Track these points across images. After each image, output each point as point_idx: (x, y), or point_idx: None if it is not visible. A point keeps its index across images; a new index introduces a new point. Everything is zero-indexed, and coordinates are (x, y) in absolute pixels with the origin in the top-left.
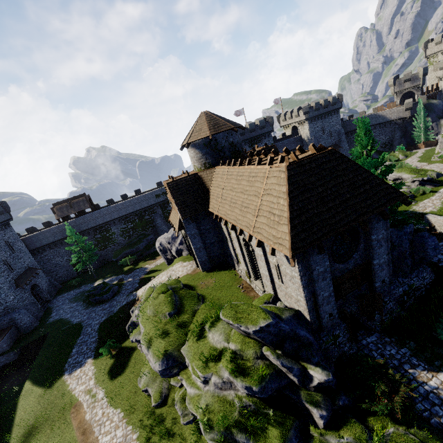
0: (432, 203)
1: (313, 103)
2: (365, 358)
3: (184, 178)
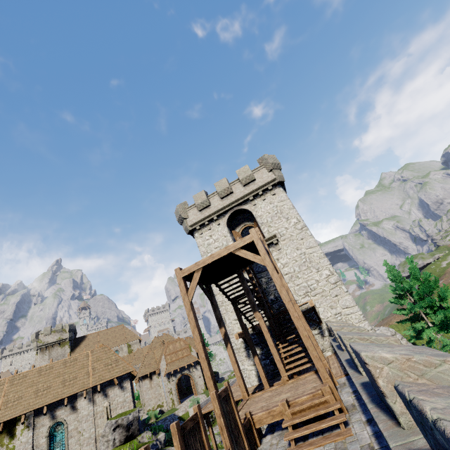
0: None
1: None
2: None
3: None
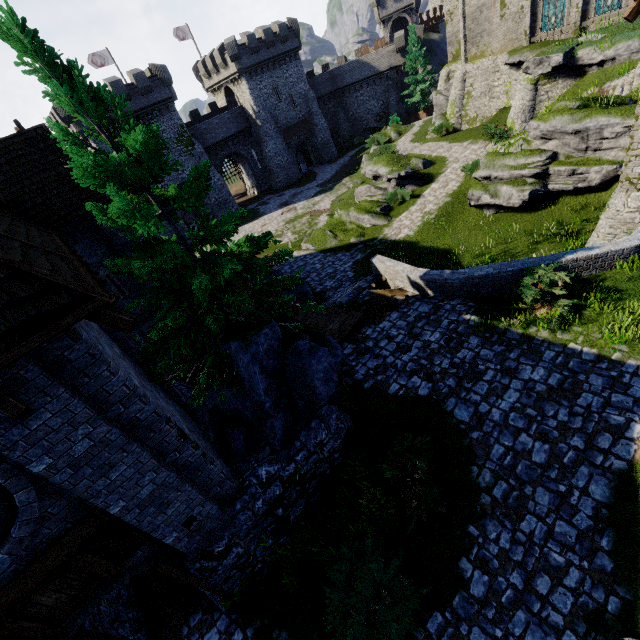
0: (411, 218)
1: (245, 36)
2: None
3: None
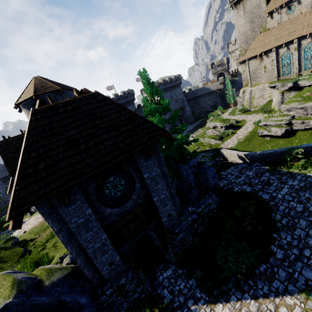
0: (232, 141)
1: (162, 80)
2: (142, 309)
3: (17, 136)
